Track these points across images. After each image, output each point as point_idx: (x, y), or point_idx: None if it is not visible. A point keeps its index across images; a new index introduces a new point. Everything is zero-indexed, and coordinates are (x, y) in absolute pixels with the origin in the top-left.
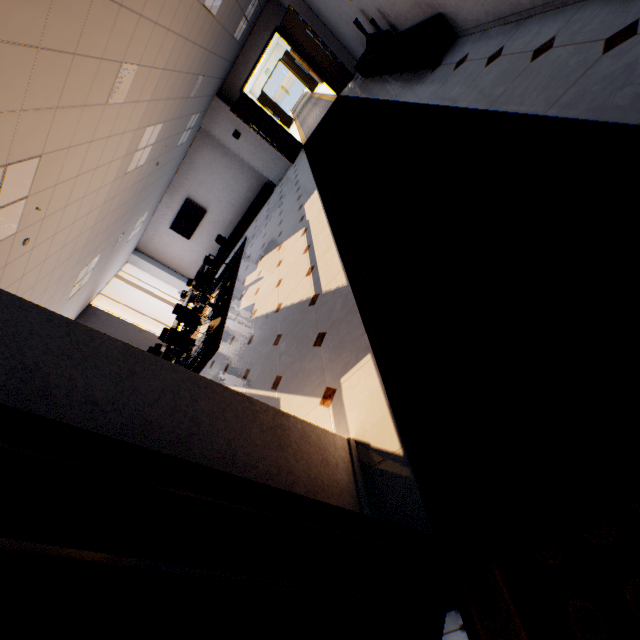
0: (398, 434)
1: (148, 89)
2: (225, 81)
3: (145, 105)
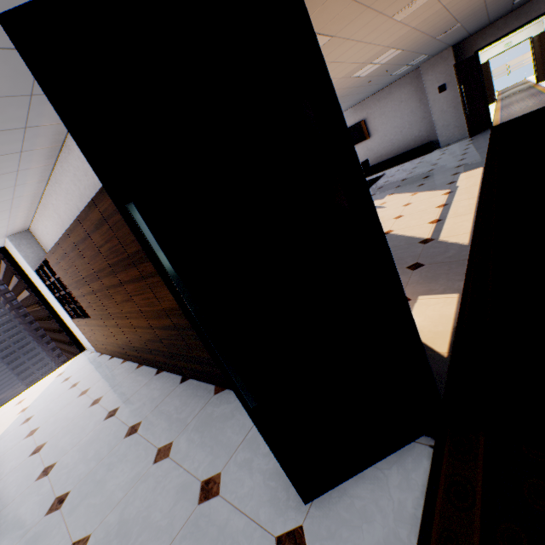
0: (450, 345)
1: (420, 18)
2: (469, 37)
3: (407, 30)
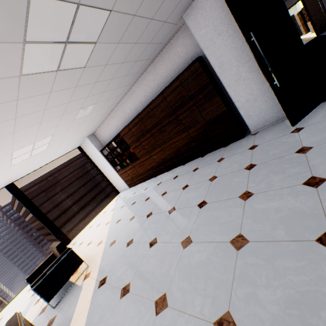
0: None
1: None
2: None
3: None
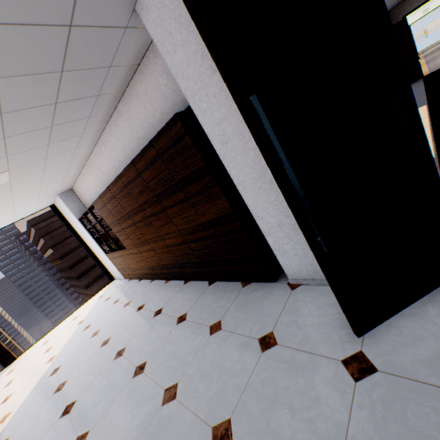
0: None
1: None
2: (397, 5)
3: None
